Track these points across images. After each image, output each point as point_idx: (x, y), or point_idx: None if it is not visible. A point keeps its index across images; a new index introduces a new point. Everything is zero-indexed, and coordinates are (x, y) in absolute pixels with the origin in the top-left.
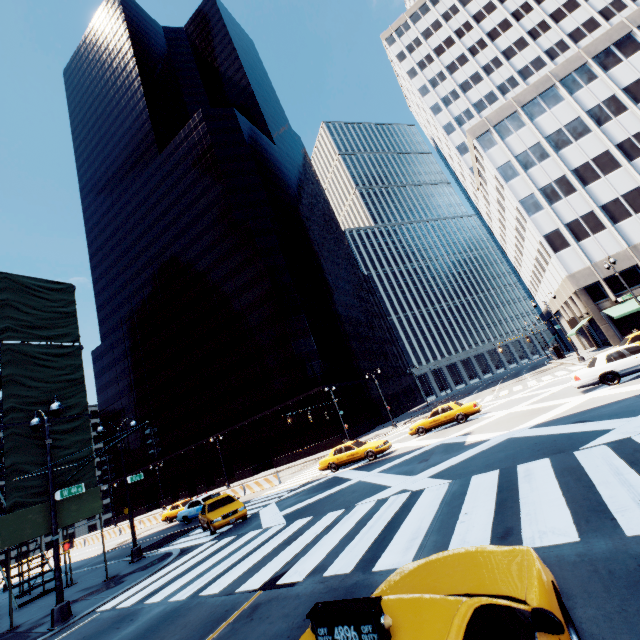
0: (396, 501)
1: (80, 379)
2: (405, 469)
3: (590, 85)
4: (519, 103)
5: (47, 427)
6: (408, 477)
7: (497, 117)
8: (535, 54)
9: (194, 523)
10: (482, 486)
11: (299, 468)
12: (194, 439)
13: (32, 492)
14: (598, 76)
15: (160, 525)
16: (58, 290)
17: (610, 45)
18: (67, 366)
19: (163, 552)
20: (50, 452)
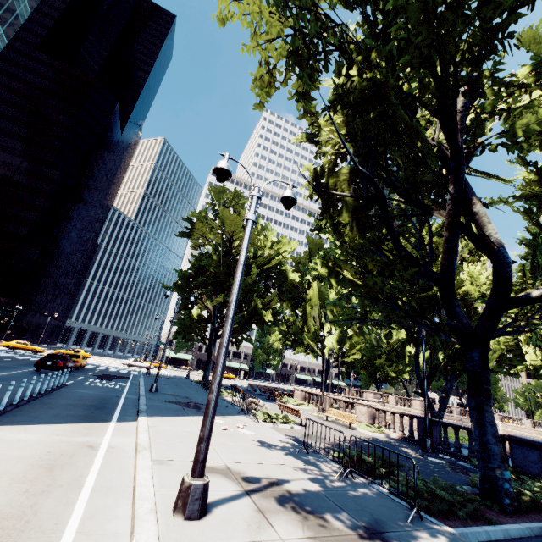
0: None
1: None
2: None
3: None
4: None
5: None
6: None
7: None
8: None
9: None
10: None
11: None
12: None
13: None
14: None
15: None
16: None
17: None
18: None
19: None
20: None
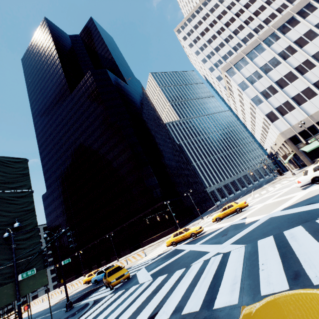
0: (215, 260)
1: (32, 209)
2: (215, 241)
3: (277, 42)
4: (244, 53)
5: (12, 237)
6: (218, 245)
7: (235, 61)
8: (248, 31)
9: (101, 283)
10: (266, 246)
11: (155, 246)
12: (98, 236)
13: (6, 276)
14: (281, 37)
15: (82, 286)
16: (18, 162)
17: (284, 23)
18: (25, 202)
19: (84, 303)
20: (14, 252)
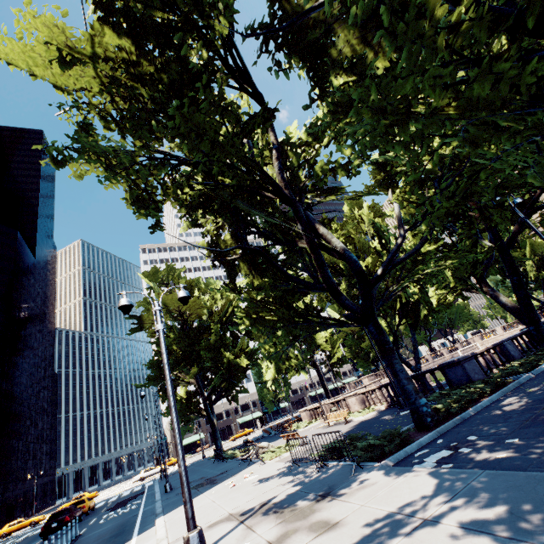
0: None
1: None
2: None
3: None
4: None
5: None
6: None
7: None
8: None
9: None
10: None
11: None
12: None
13: None
14: None
15: None
16: None
17: None
18: None
19: None
20: None
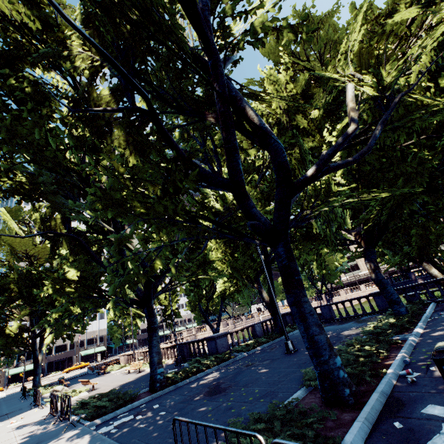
0: None
1: None
2: None
3: None
4: None
5: None
6: None
7: None
8: None
9: None
10: None
11: None
12: None
13: None
14: None
15: None
16: None
17: None
18: None
19: None
20: None
